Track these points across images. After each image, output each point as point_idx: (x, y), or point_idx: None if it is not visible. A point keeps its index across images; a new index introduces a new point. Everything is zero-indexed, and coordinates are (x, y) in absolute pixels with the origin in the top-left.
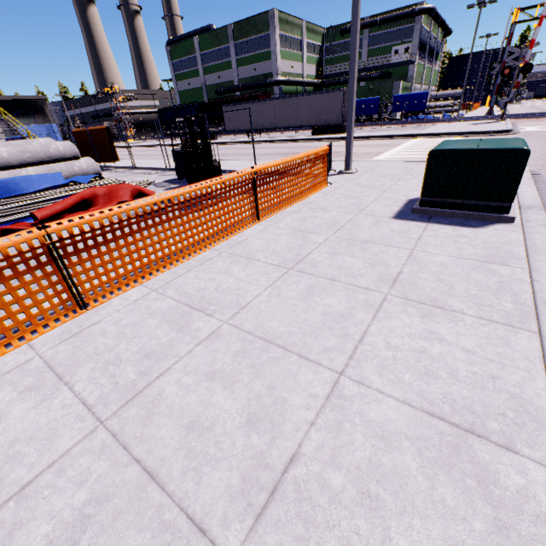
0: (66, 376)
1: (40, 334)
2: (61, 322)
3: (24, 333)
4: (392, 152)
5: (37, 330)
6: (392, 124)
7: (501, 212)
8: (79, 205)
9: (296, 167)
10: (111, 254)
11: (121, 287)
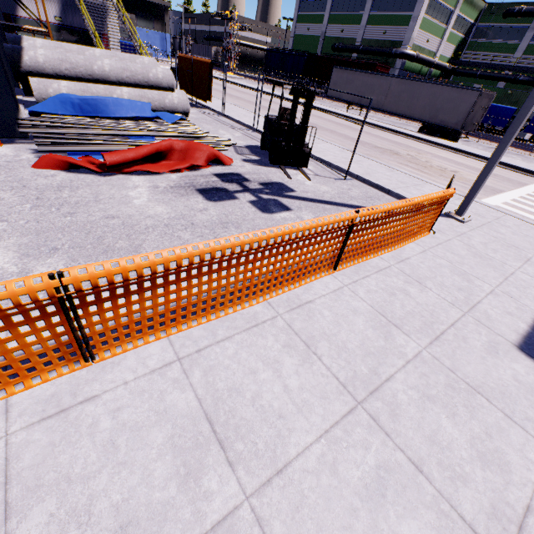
0: (13, 515)
1: (26, 388)
2: (57, 374)
3: (6, 384)
4: (513, 194)
5: (24, 382)
6: (518, 147)
7: None
8: (152, 155)
9: (406, 212)
10: (142, 303)
11: (143, 338)
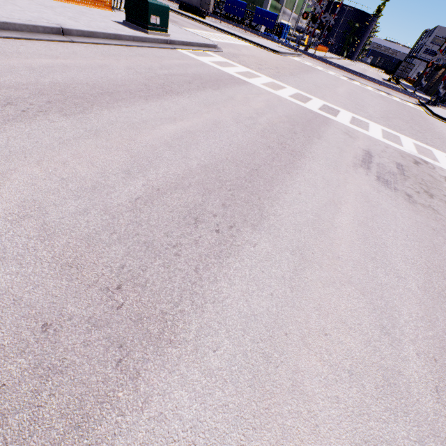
0: None
1: None
2: None
3: None
4: (197, 31)
5: None
6: (242, 28)
7: (146, 29)
8: None
9: None
10: None
11: None
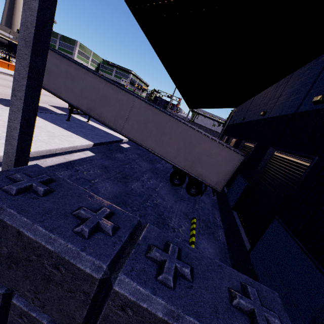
0: None
1: None
2: None
3: None
4: None
5: None
6: None
7: None
8: None
9: None
10: None
11: None
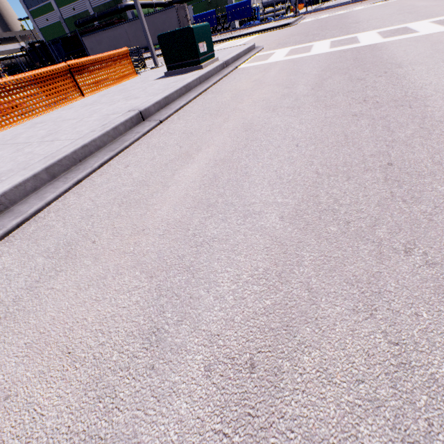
0: None
1: None
2: None
3: None
4: None
5: None
6: (225, 32)
7: (197, 64)
8: None
9: (103, 63)
10: None
11: (3, 128)
